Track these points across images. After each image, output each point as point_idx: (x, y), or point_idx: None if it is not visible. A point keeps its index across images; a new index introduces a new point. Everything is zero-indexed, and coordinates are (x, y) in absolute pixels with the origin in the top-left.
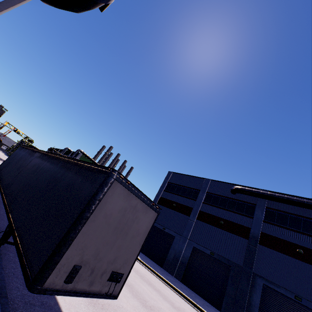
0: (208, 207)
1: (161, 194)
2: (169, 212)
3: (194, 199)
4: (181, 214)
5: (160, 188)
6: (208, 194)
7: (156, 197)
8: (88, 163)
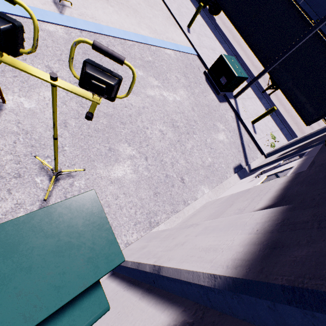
0: None
1: None
2: None
3: None
4: None
5: None
6: None
7: None
8: None
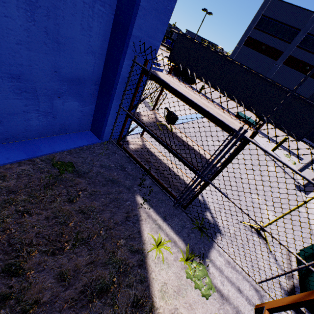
0: (300, 53)
1: (249, 33)
2: (255, 55)
3: (289, 42)
4: (268, 58)
5: (249, 25)
6: (308, 36)
7: (244, 37)
8: (311, 101)
